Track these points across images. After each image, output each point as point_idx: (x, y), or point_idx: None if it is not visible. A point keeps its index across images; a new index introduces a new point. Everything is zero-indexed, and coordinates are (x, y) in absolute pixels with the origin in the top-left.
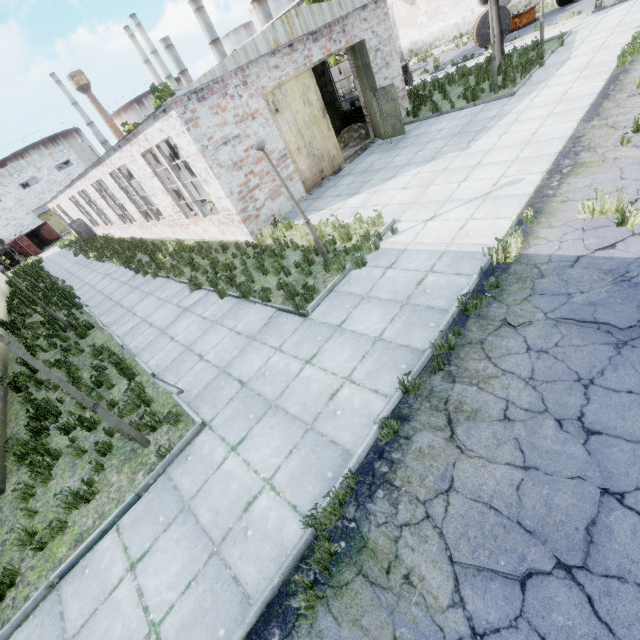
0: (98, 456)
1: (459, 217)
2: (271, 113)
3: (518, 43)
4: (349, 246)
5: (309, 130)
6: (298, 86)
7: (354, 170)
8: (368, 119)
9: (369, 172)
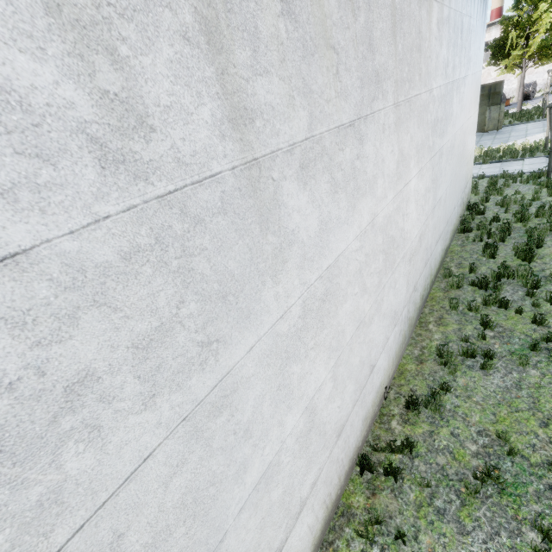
0: (519, 186)
1: None
2: None
3: (515, 110)
4: (549, 147)
5: None
6: None
7: (482, 140)
8: None
9: (500, 138)
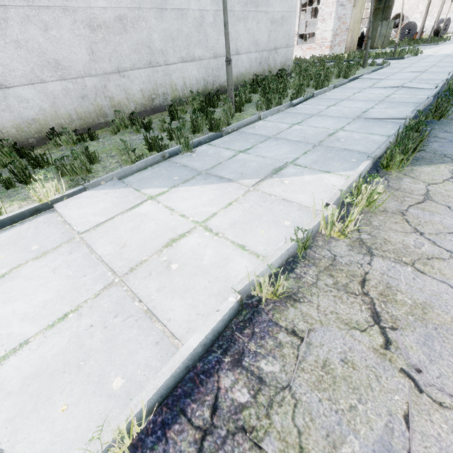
0: None
1: (448, 52)
2: (353, 5)
3: None
4: None
5: (355, 24)
6: (362, 1)
7: None
8: (365, 38)
9: None
